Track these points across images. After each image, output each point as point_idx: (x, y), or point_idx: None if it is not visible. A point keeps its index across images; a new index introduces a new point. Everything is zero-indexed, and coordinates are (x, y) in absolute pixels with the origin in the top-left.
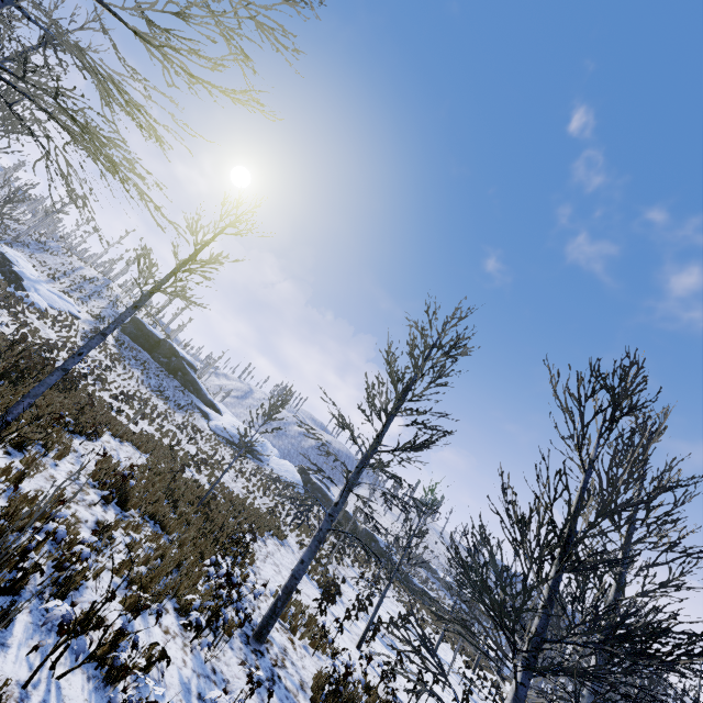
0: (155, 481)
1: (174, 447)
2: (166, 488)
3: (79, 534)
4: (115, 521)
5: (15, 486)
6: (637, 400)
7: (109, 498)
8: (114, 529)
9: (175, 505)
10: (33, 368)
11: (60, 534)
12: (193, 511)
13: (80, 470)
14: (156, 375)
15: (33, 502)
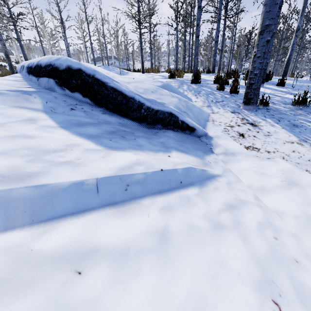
0: None
1: None
2: None
3: None
4: None
5: None
6: None
7: None
8: None
9: None
10: None
11: None
12: None
13: None
14: None
15: None
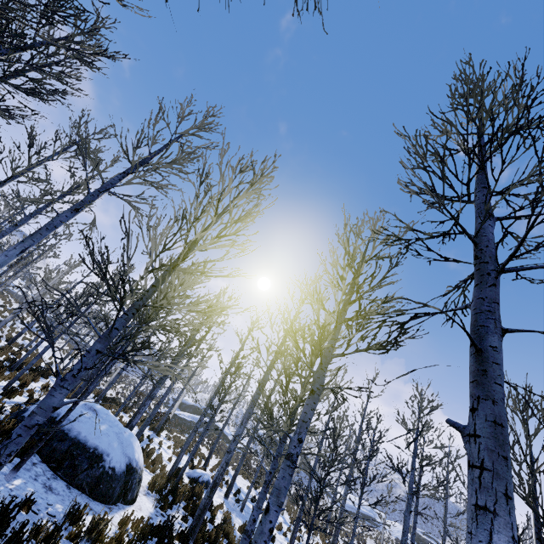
0: None
1: None
2: None
3: None
4: None
5: None
6: None
7: None
8: None
9: None
10: None
11: None
12: None
13: None
14: None
15: None
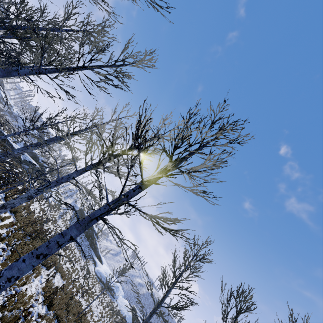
0: (64, 297)
1: (75, 279)
2: (66, 302)
3: (33, 316)
4: (46, 314)
5: (26, 288)
6: (244, 305)
7: (46, 301)
8: (44, 319)
9: (67, 313)
10: (41, 233)
11: (32, 313)
12: (74, 319)
13: (40, 284)
14: (80, 237)
15: (24, 296)
